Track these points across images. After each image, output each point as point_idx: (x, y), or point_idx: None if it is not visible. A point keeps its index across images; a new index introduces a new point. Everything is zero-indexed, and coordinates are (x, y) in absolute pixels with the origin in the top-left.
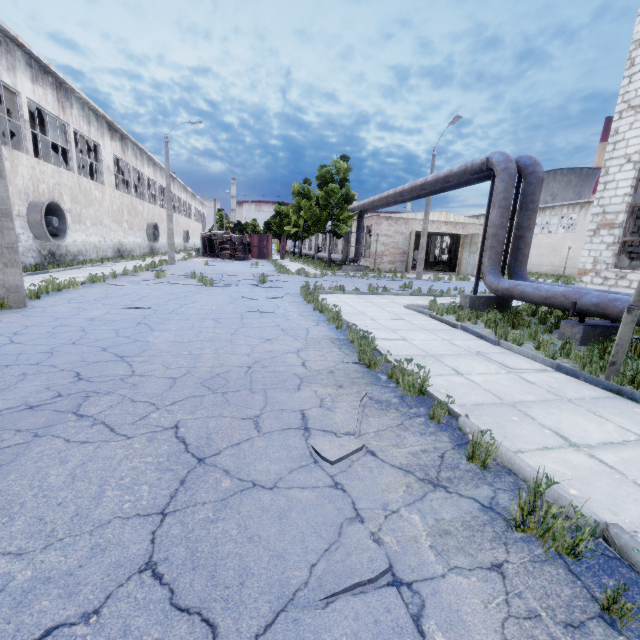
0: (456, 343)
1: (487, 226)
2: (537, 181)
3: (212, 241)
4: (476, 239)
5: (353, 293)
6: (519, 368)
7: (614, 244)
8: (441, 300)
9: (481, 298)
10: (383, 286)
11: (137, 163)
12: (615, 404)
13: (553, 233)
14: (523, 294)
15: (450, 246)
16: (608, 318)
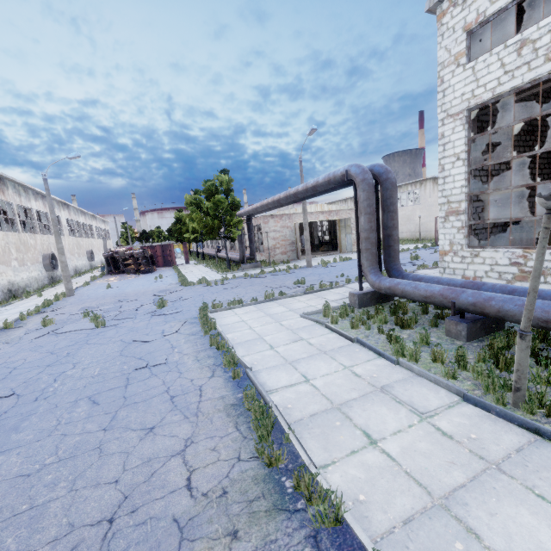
0: (358, 372)
1: (358, 229)
2: (392, 186)
3: (115, 259)
4: (349, 222)
5: (251, 304)
6: (429, 410)
7: (463, 228)
8: (332, 296)
9: (367, 294)
10: (279, 285)
11: (21, 199)
12: (543, 458)
13: (405, 206)
14: (404, 293)
15: (329, 228)
16: (487, 316)
